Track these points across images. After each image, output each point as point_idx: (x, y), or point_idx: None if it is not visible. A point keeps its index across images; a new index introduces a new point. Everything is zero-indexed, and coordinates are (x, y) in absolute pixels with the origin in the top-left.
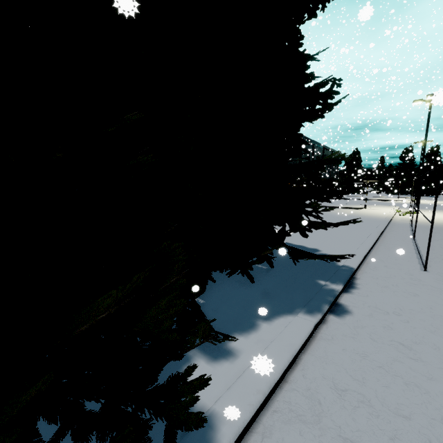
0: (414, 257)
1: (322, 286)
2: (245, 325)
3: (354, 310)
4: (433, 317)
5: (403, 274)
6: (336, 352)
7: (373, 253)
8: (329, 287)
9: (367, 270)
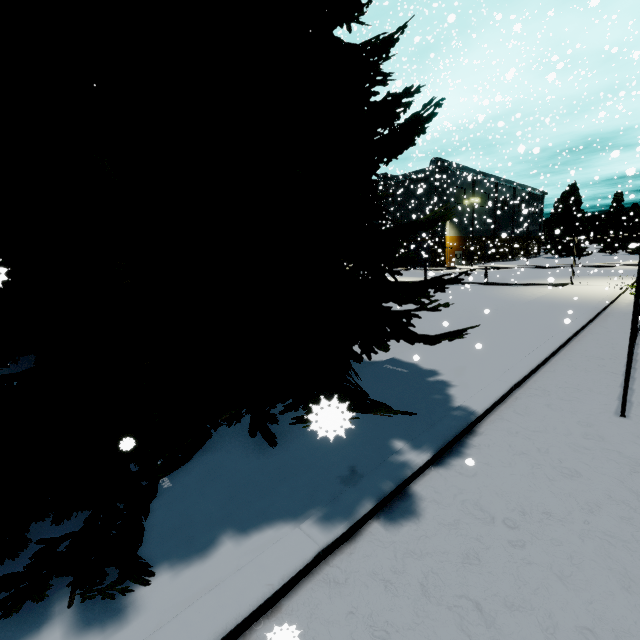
0: (615, 385)
1: (390, 456)
2: (195, 544)
3: (429, 510)
4: (584, 536)
5: (573, 424)
6: (329, 620)
7: (538, 377)
8: (402, 458)
9: (506, 414)
